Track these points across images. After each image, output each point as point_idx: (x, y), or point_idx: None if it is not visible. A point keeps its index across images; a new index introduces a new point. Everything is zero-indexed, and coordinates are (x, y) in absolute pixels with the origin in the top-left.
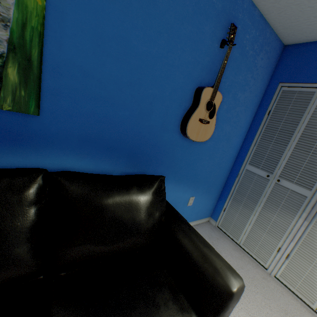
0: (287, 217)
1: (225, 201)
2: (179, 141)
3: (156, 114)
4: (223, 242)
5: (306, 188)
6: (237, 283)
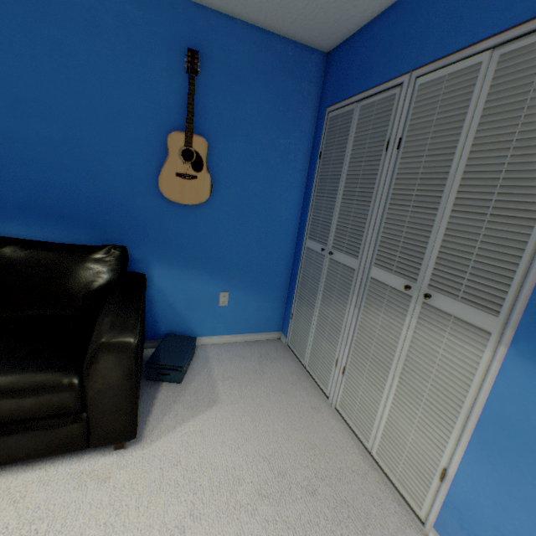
0: (341, 308)
1: (291, 303)
2: (166, 208)
3: (114, 174)
4: (281, 363)
5: (354, 257)
6: (117, 336)
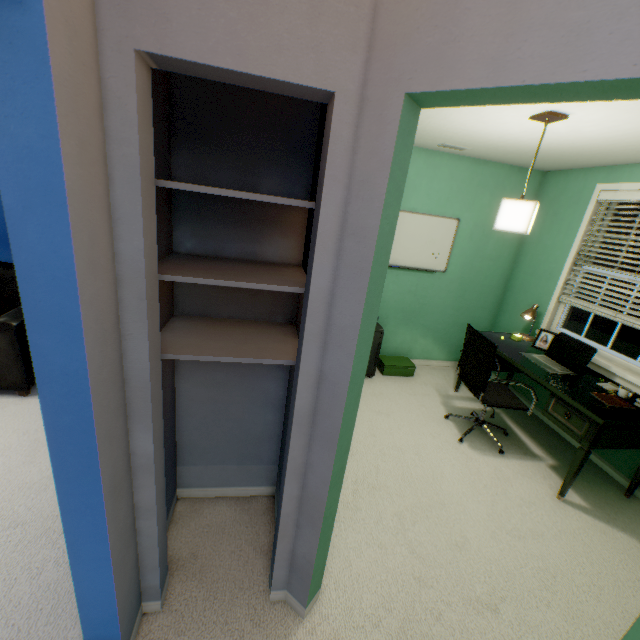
0: None
1: None
2: None
3: None
4: None
5: None
6: (5, 320)
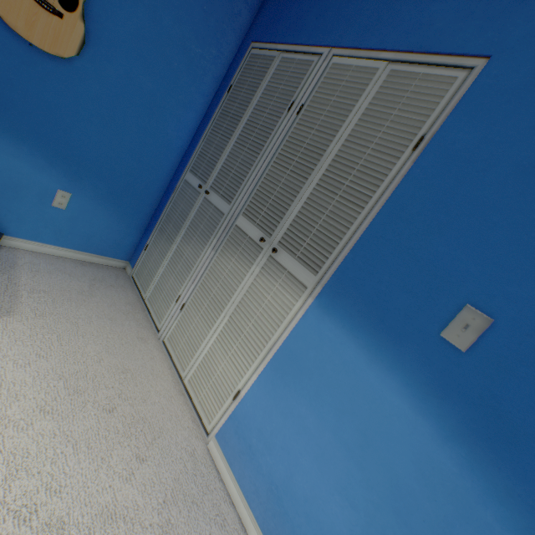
0: (200, 248)
1: (150, 234)
2: None
3: None
4: (118, 292)
5: (227, 202)
6: None
